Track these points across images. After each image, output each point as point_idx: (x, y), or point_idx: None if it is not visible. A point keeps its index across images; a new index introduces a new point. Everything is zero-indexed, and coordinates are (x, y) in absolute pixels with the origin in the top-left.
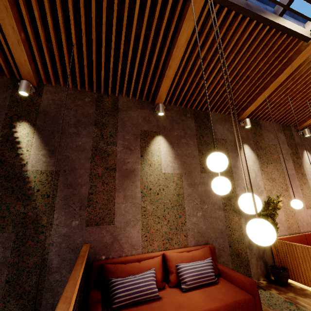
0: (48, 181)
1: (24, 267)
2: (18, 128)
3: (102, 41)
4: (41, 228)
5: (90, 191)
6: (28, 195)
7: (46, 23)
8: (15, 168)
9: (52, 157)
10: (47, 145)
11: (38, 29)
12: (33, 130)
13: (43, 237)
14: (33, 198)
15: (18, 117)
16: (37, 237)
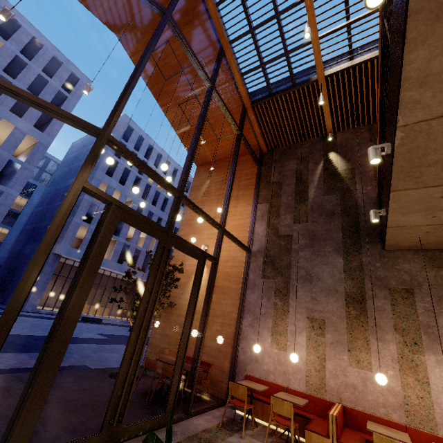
0: (350, 173)
1: (347, 206)
2: (329, 155)
3: (368, 94)
4: (351, 191)
5: (374, 173)
6: (341, 180)
7: (339, 102)
8: (333, 171)
9: (349, 163)
10: (345, 158)
11: (335, 107)
12: (336, 154)
13: (353, 195)
14: (344, 180)
15: (328, 151)
16: (350, 195)
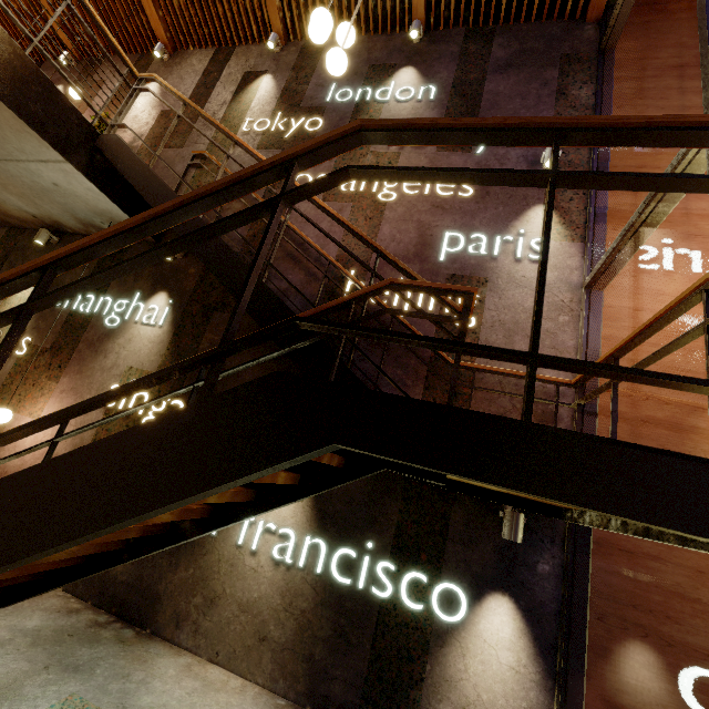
0: None
1: None
2: None
3: None
4: None
5: None
6: None
7: None
8: None
9: None
10: None
11: None
12: None
13: None
14: None
15: None
16: None
